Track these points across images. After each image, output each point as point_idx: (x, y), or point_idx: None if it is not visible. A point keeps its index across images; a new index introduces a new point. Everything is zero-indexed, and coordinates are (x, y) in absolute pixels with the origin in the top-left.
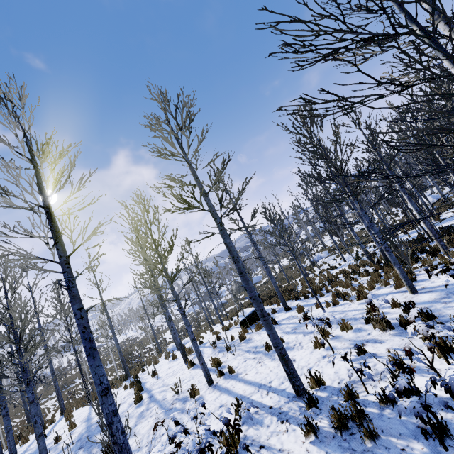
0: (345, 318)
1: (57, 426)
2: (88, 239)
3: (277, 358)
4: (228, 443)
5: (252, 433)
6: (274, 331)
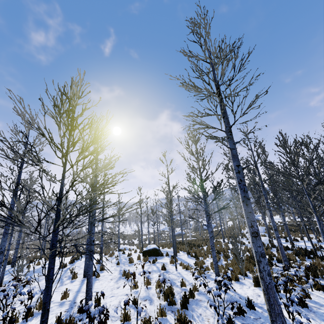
0: (173, 280)
1: (41, 261)
2: (29, 185)
3: (117, 282)
4: (40, 305)
5: (54, 308)
6: (90, 263)
